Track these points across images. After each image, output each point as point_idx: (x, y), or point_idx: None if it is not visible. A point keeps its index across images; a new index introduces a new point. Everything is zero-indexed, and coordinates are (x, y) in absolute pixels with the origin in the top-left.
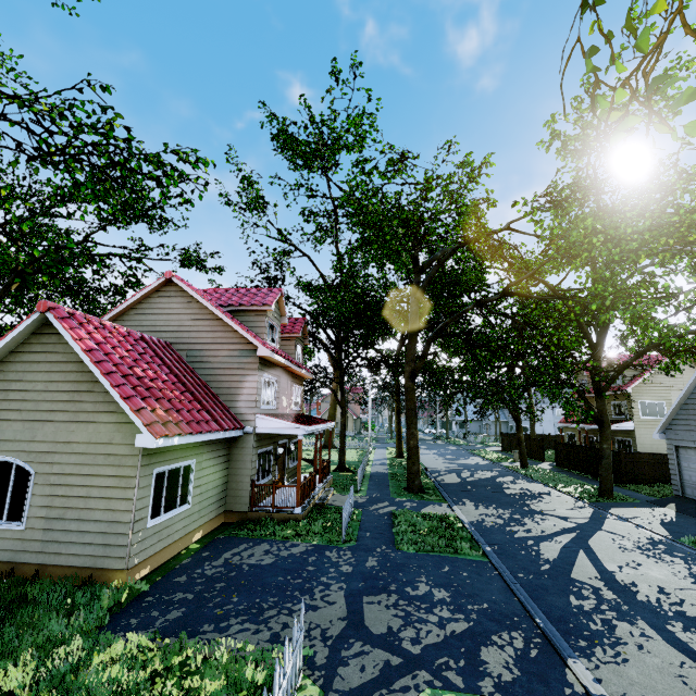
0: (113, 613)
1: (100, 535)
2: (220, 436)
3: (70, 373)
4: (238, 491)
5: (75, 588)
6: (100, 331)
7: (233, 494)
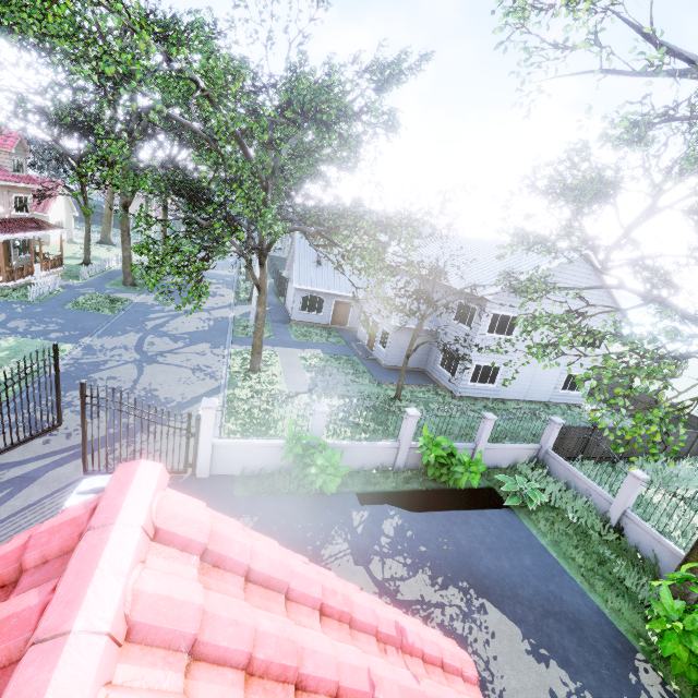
0: None
1: None
2: None
3: None
4: None
5: None
6: None
7: None
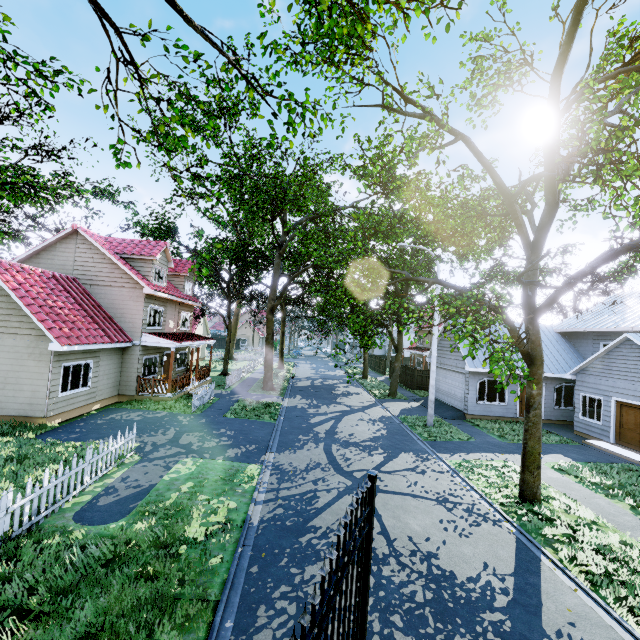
0: (38, 435)
1: (28, 399)
2: (112, 346)
3: (1, 302)
4: (128, 382)
5: (14, 425)
6: (21, 274)
7: (124, 384)
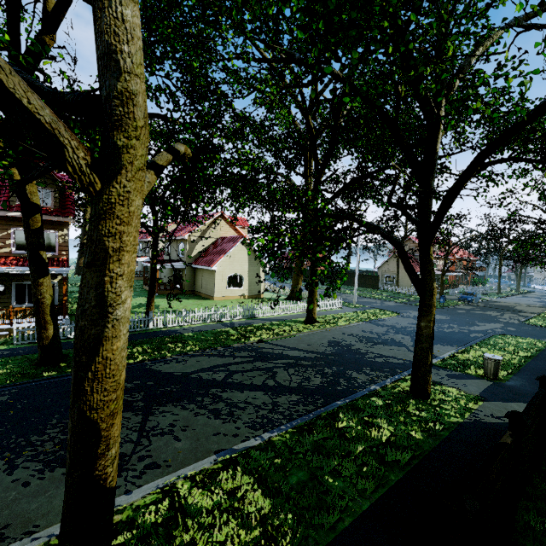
0: None
1: None
2: None
3: None
4: None
5: None
6: None
7: None
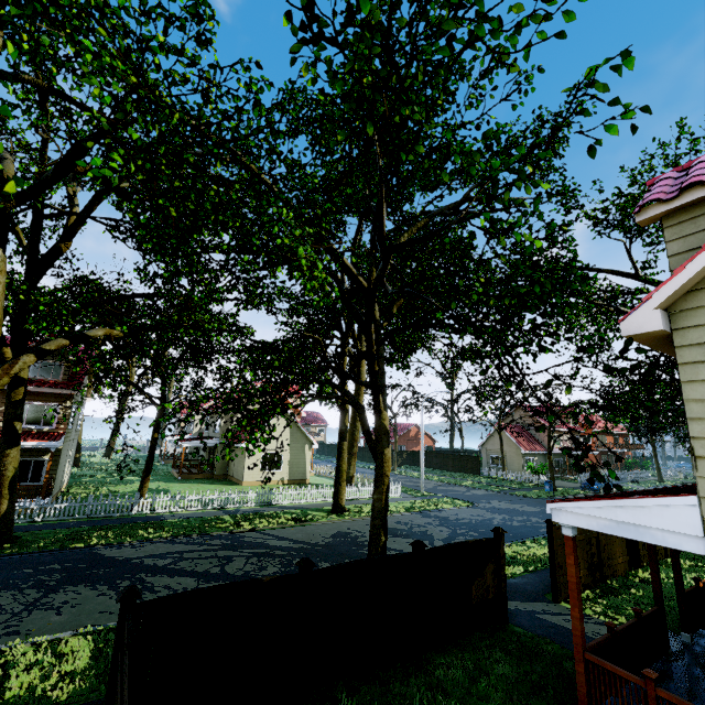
0: None
1: None
2: None
3: None
4: None
5: None
6: None
7: None
